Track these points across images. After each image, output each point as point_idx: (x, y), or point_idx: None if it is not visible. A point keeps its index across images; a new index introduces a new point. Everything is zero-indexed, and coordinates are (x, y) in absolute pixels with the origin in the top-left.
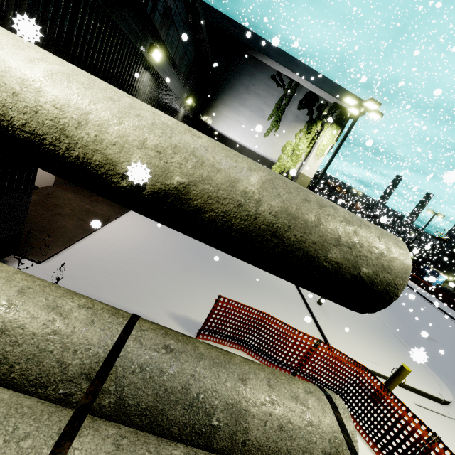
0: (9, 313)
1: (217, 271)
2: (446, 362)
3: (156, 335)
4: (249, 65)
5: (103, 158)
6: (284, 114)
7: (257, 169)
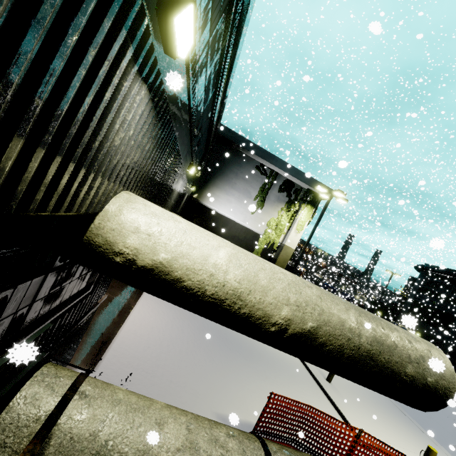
0: (192, 453)
1: (235, 355)
2: (446, 433)
3: (285, 455)
4: (238, 157)
5: (263, 313)
6: (268, 196)
7: (348, 307)
